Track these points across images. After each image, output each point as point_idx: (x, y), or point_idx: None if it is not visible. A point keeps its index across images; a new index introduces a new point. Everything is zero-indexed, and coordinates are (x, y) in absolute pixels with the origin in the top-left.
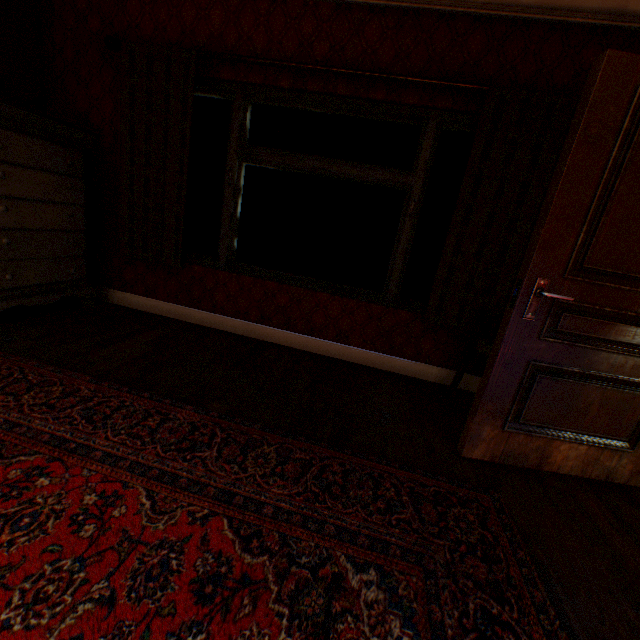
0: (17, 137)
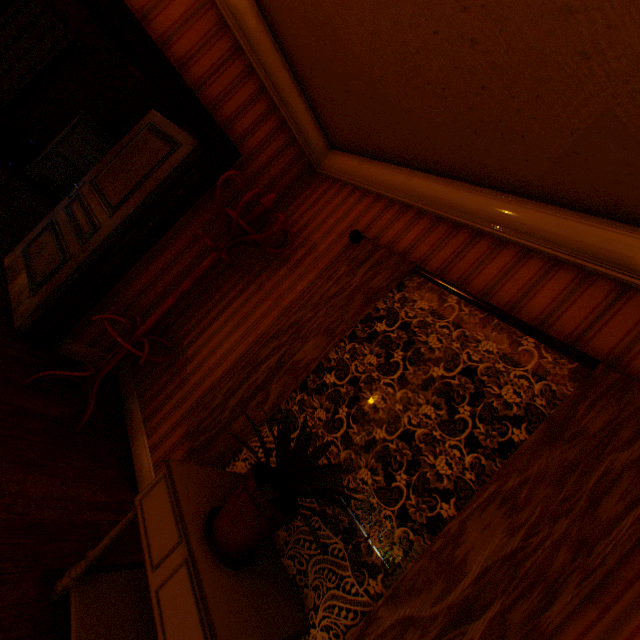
0: (101, 141)
